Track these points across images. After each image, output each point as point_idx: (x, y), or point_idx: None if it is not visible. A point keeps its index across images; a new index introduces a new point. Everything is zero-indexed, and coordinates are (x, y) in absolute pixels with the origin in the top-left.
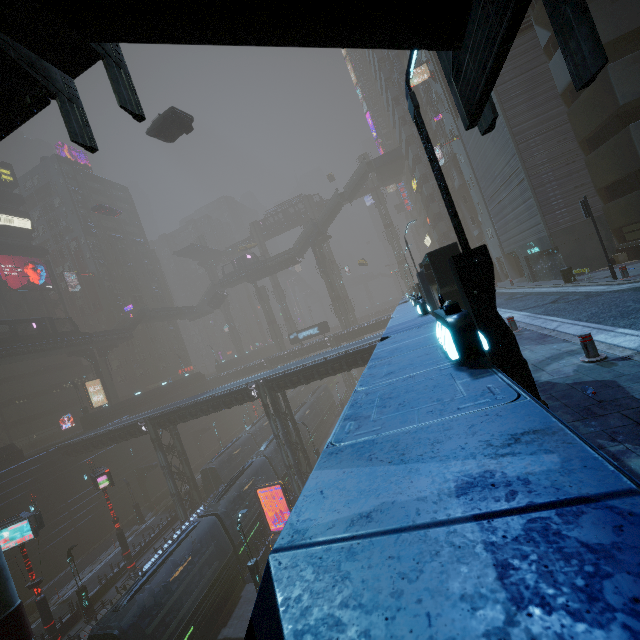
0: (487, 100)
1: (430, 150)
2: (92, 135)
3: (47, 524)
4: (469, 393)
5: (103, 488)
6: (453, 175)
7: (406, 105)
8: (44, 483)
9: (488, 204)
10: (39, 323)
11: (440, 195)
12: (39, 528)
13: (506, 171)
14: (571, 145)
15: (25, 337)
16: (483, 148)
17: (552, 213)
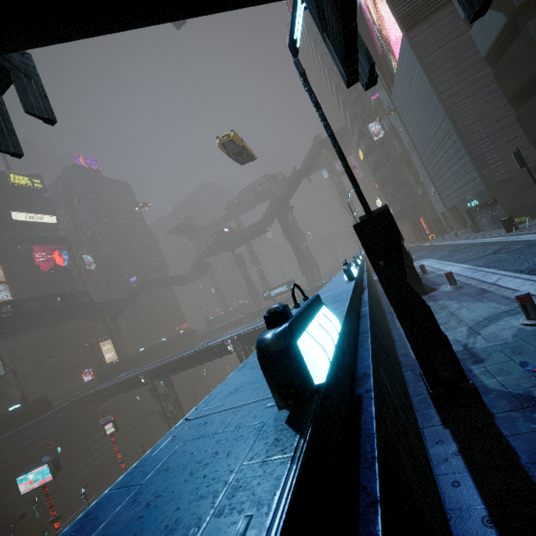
0: (356, 46)
1: (320, 116)
2: (17, 142)
3: (71, 463)
4: (209, 532)
5: (110, 434)
6: (394, 144)
7: (347, 89)
8: (68, 428)
9: (427, 165)
10: (62, 297)
11: (384, 162)
12: (57, 471)
13: (439, 134)
14: (500, 102)
15: (51, 309)
16: (416, 116)
17: (487, 167)
